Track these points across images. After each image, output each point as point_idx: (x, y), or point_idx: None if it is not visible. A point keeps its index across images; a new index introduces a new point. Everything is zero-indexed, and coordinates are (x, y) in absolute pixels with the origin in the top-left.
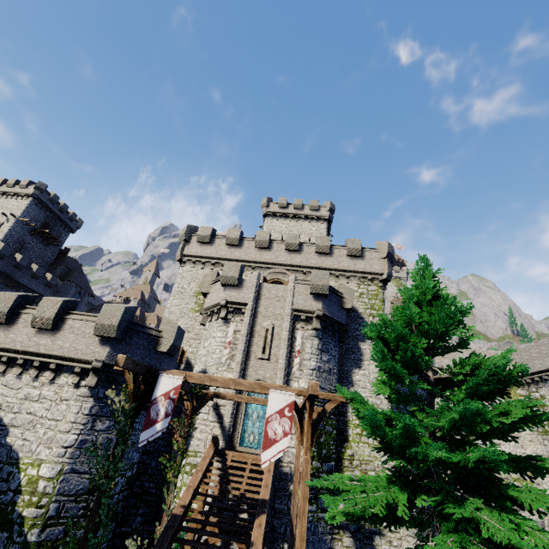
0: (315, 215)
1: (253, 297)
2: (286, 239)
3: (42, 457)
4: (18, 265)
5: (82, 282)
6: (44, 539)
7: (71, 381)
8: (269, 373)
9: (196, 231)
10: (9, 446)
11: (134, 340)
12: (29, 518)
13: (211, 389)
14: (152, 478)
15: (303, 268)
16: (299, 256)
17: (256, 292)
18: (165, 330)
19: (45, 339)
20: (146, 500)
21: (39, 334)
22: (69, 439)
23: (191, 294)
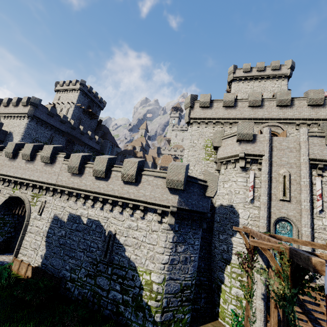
0: (276, 74)
1: (268, 149)
2: (278, 96)
3: (150, 268)
4: (82, 132)
5: (112, 139)
6: (163, 320)
7: (155, 218)
8: (292, 212)
9: (196, 98)
10: (128, 258)
11: (191, 189)
12: (153, 307)
13: (241, 221)
14: (204, 274)
15: (295, 121)
16: (291, 110)
17: (269, 145)
18: (208, 180)
19: (132, 188)
20: (203, 288)
21: (127, 185)
22: (164, 258)
23: (201, 147)
